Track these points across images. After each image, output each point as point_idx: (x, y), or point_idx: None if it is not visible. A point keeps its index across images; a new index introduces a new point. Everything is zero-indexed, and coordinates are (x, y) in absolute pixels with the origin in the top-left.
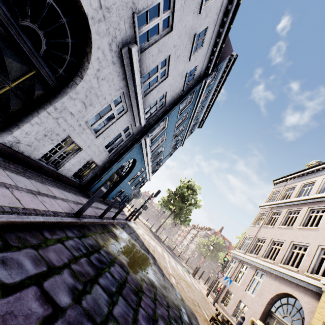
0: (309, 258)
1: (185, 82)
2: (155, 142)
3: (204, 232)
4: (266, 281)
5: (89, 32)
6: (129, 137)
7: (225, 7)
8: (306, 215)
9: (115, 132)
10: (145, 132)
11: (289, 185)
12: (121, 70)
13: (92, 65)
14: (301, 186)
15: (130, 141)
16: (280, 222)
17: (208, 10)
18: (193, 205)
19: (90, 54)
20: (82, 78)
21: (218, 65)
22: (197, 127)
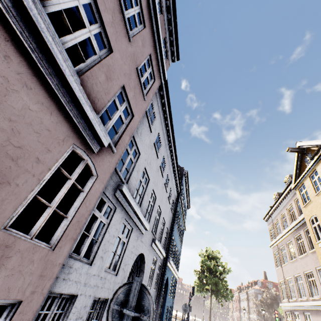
0: (318, 282)
1: (171, 211)
2: (172, 253)
3: (253, 289)
4: (314, 320)
5: (143, 255)
6: (160, 268)
7: (173, 174)
8: (296, 244)
9: (155, 275)
10: (166, 256)
11: (274, 220)
12: (152, 250)
13: (145, 263)
14: (280, 218)
15: (162, 270)
16: (288, 256)
17: (168, 185)
18: (224, 272)
19: (144, 260)
20: (143, 272)
21: (181, 183)
22: (187, 209)
